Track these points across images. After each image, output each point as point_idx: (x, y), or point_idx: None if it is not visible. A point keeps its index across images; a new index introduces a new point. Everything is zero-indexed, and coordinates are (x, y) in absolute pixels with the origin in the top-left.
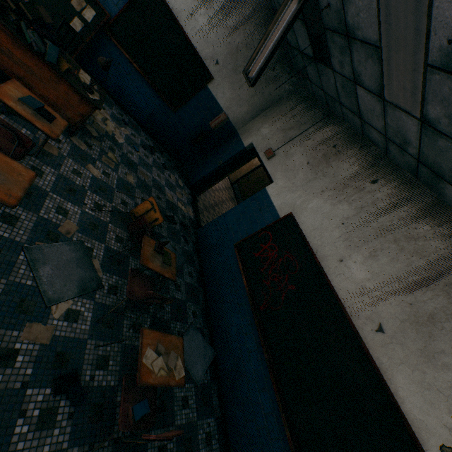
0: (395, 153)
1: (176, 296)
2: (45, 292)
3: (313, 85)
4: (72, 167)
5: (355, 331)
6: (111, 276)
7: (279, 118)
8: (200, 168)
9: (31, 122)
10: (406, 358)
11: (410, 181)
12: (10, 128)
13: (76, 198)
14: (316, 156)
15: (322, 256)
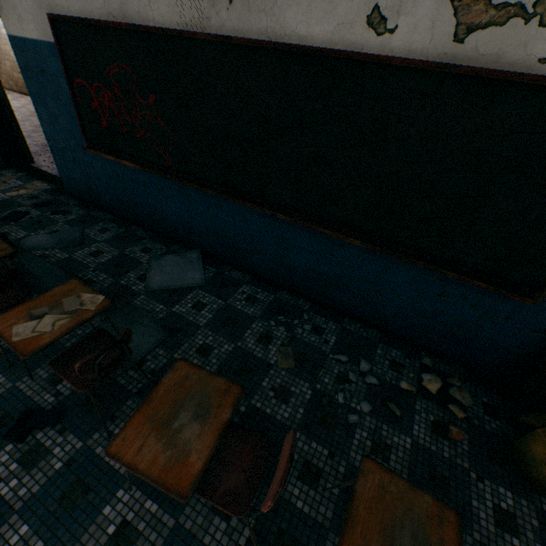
0: None
1: (104, 261)
2: None
3: None
4: None
5: (220, 40)
6: None
7: None
8: None
9: None
10: None
11: None
12: None
13: None
14: None
15: (120, 11)
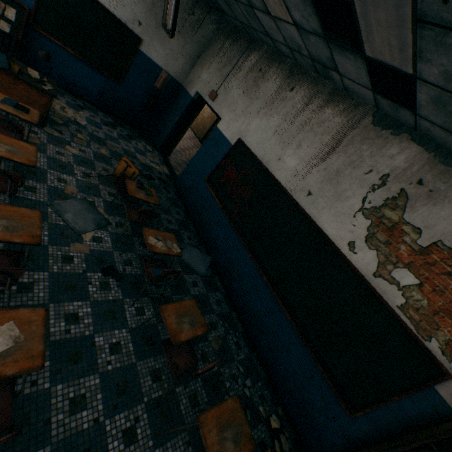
0: (300, 59)
1: (170, 227)
2: (74, 228)
3: (231, 18)
4: (55, 150)
5: (294, 201)
6: (114, 217)
7: (213, 60)
8: (161, 130)
9: (16, 116)
10: (326, 204)
11: (316, 79)
12: (8, 121)
13: (68, 171)
14: (248, 84)
15: (266, 161)
